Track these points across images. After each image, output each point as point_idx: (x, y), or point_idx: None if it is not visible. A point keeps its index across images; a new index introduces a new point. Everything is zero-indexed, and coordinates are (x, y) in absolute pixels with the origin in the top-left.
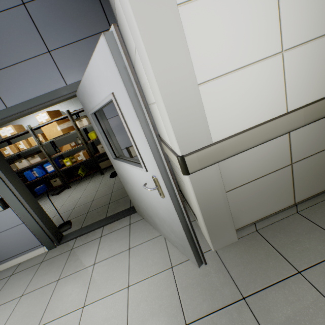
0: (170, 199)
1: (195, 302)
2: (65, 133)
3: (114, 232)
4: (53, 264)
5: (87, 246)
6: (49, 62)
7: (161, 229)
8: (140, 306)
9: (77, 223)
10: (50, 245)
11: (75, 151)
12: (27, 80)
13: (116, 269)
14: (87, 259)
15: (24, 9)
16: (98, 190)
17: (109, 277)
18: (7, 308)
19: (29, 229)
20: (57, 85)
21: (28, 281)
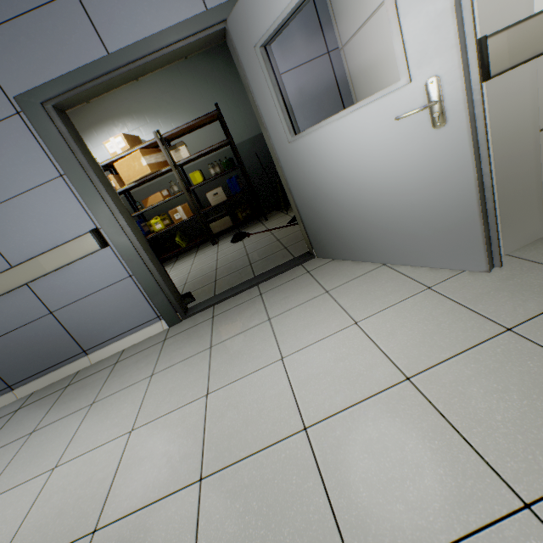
0: (466, 115)
1: (508, 306)
2: (153, 173)
3: (282, 285)
4: (187, 337)
5: (240, 308)
6: None
7: (387, 246)
8: (396, 334)
9: (203, 293)
10: (172, 317)
11: (166, 209)
12: (143, 1)
13: (317, 314)
14: (252, 318)
15: None
16: (218, 258)
17: (309, 323)
18: (134, 391)
19: (138, 289)
20: (192, 10)
21: (152, 361)
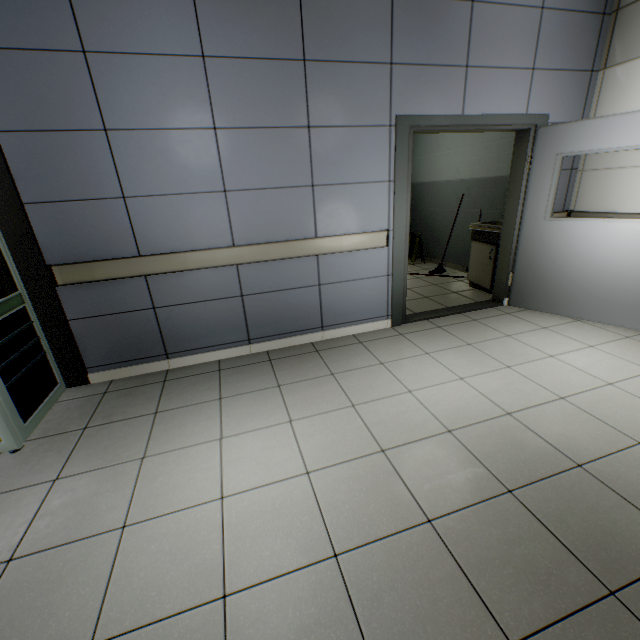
0: None
1: None
2: None
3: (492, 318)
4: (429, 335)
5: (464, 325)
6: (526, 80)
7: (592, 308)
8: (627, 354)
9: None
10: (398, 319)
11: None
12: (498, 91)
13: (551, 338)
14: (488, 333)
15: (539, 13)
16: None
17: (551, 342)
18: (422, 360)
19: (387, 288)
20: (519, 110)
21: (410, 345)
